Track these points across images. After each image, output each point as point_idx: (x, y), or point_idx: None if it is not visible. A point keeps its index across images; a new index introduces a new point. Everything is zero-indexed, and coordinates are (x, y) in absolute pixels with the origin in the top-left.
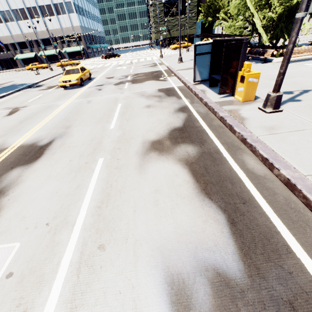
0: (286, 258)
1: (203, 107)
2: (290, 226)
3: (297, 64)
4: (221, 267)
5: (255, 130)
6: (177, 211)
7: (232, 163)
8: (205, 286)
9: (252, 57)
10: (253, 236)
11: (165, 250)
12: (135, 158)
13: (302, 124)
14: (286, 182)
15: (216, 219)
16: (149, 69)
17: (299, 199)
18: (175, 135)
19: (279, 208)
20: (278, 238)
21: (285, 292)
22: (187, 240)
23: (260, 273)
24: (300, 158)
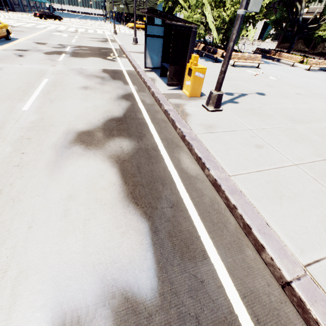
0: (201, 265)
1: (150, 98)
2: (210, 229)
3: (240, 69)
4: (131, 290)
5: (195, 127)
6: (92, 222)
7: (168, 161)
8: (107, 319)
9: (206, 55)
10: (174, 244)
11: (63, 280)
12: (50, 153)
13: (235, 125)
14: (214, 183)
15: (138, 228)
16: (98, 44)
17: (222, 199)
18: (111, 126)
19: (204, 211)
20: (197, 243)
21: (194, 305)
22: (97, 260)
23: (173, 288)
24: (229, 158)
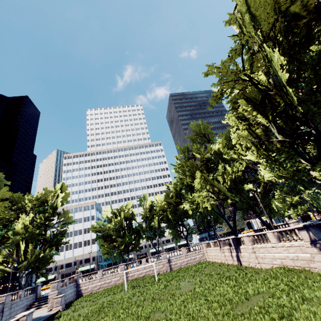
0: None
1: None
2: None
3: None
4: None
5: None
6: None
7: None
8: None
9: None
10: None
11: None
12: None
13: None
14: None
15: None
16: None
17: None
18: None
19: None
20: None
21: None
22: None
23: None
24: None
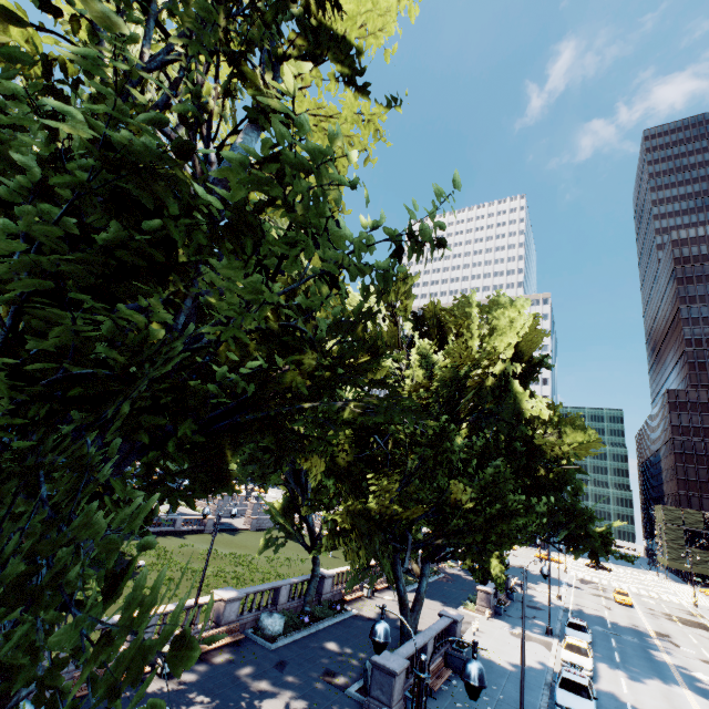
0: None
1: None
2: None
3: None
4: None
5: None
6: None
7: None
8: None
9: None
10: None
11: None
12: None
13: None
14: None
15: None
16: (690, 617)
17: None
18: None
19: None
20: None
21: None
22: None
23: None
24: None
